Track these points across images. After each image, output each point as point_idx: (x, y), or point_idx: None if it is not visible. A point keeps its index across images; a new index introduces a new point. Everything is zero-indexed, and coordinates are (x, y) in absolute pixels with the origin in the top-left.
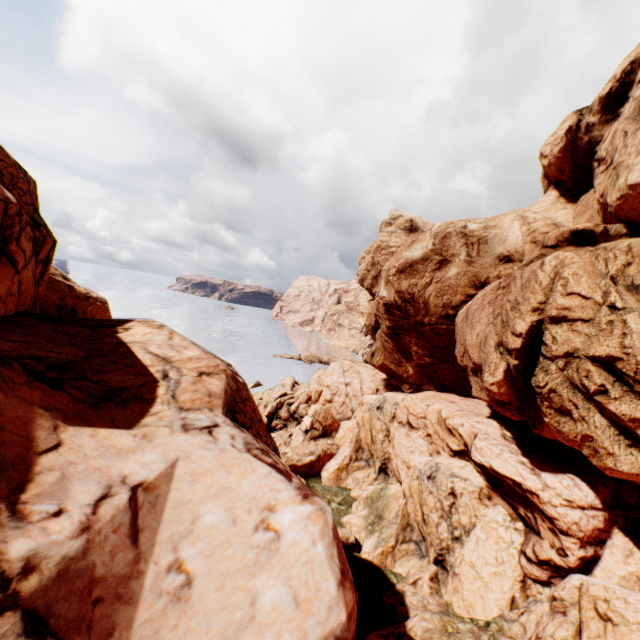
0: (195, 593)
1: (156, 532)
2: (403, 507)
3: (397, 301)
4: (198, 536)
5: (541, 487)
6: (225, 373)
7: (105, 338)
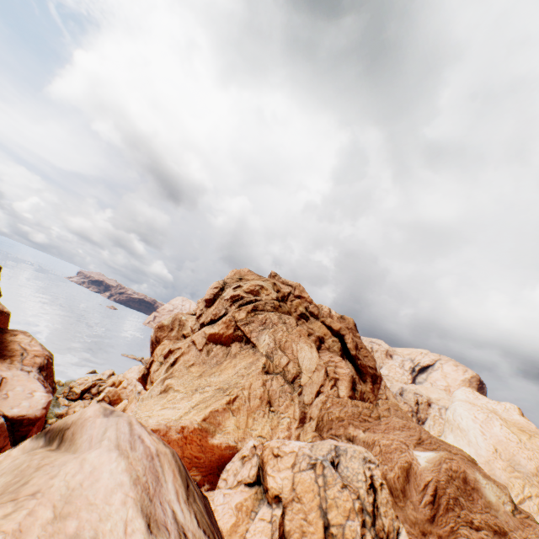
0: (9, 399)
1: (5, 387)
2: None
3: (154, 340)
4: (14, 391)
5: None
6: (45, 357)
7: (7, 338)
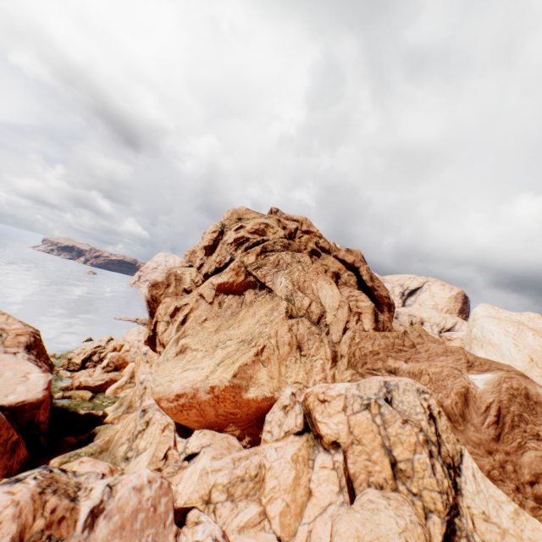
0: None
1: None
2: (131, 398)
3: (151, 300)
4: (3, 377)
5: None
6: (30, 335)
7: None
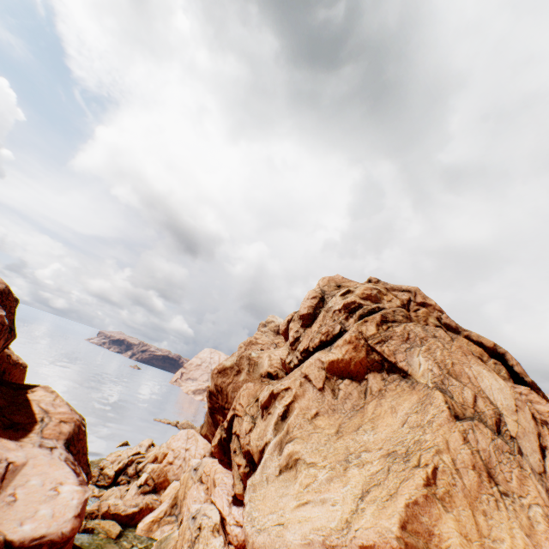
0: (16, 504)
1: (11, 481)
2: (175, 544)
3: (214, 390)
4: (26, 487)
5: (228, 513)
6: (75, 422)
7: (20, 396)
